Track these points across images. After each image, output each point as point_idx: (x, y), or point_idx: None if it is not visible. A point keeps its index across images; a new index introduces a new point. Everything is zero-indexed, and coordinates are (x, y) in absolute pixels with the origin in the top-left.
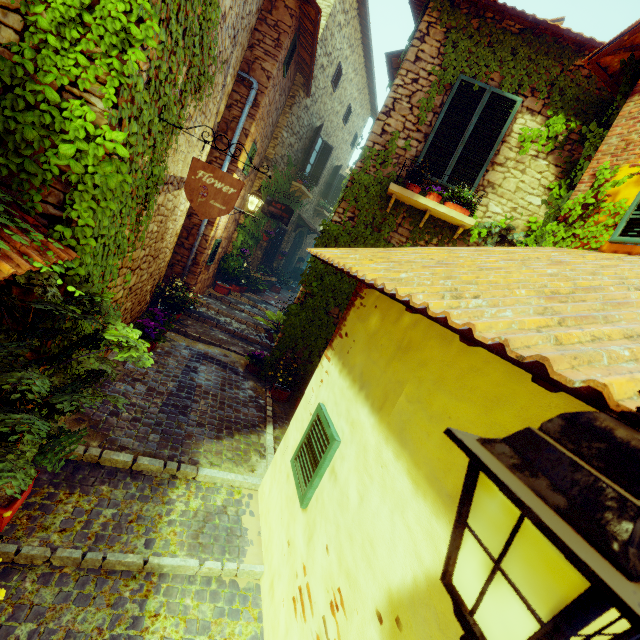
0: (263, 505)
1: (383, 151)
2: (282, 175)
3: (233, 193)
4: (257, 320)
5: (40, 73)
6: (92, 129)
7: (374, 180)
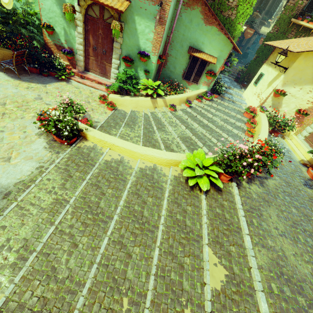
0: (244, 94)
1: (293, 6)
2: None
3: (252, 33)
4: (233, 70)
5: (236, 22)
6: (239, 28)
7: (287, 17)
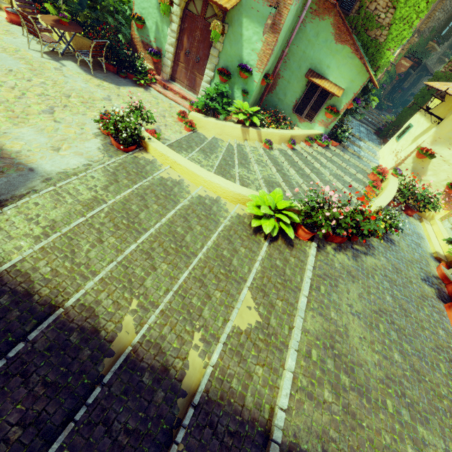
0: (381, 152)
1: None
2: (424, 39)
3: (408, 66)
4: (379, 120)
5: (385, 47)
6: (389, 56)
7: None
